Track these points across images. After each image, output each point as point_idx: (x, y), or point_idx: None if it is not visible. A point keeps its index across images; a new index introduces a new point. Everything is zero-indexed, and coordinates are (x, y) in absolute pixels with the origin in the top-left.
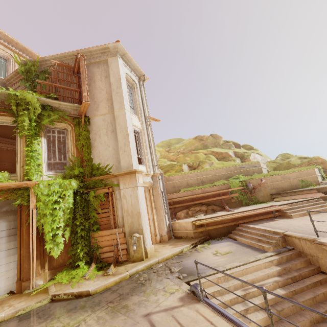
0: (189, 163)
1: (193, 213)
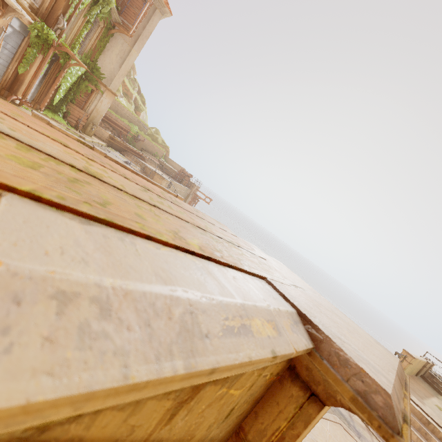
0: None
1: (104, 127)
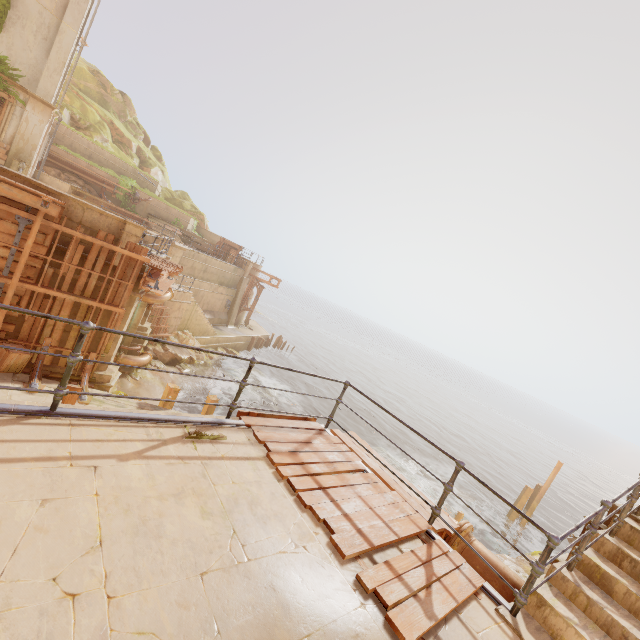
0: (76, 114)
1: (66, 180)
